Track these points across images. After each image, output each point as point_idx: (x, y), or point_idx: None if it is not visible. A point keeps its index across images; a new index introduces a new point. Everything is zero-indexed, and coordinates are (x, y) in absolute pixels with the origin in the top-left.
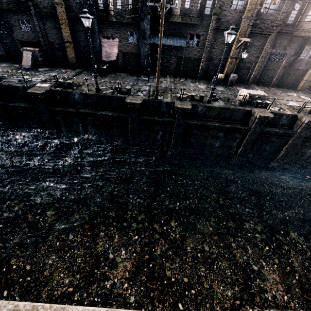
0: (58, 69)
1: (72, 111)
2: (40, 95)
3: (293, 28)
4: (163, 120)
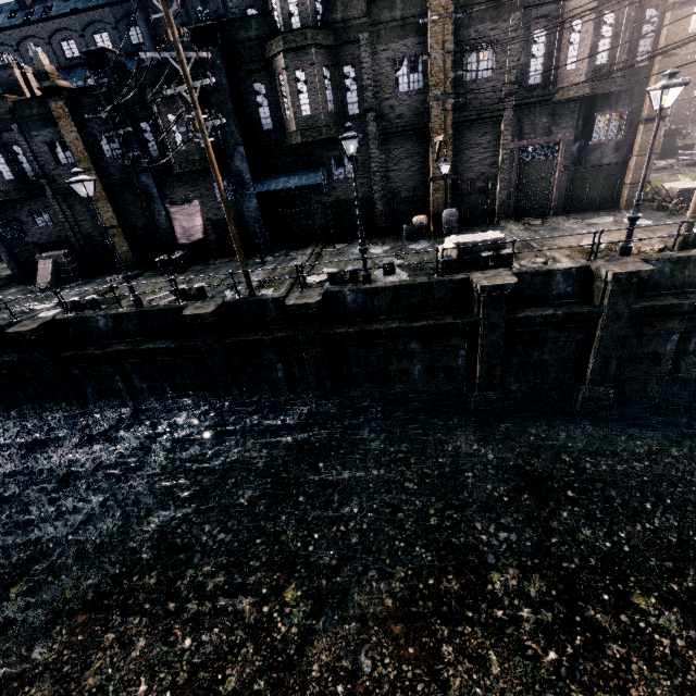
0: (101, 278)
1: (94, 352)
2: (29, 335)
3: (547, 91)
4: (272, 337)
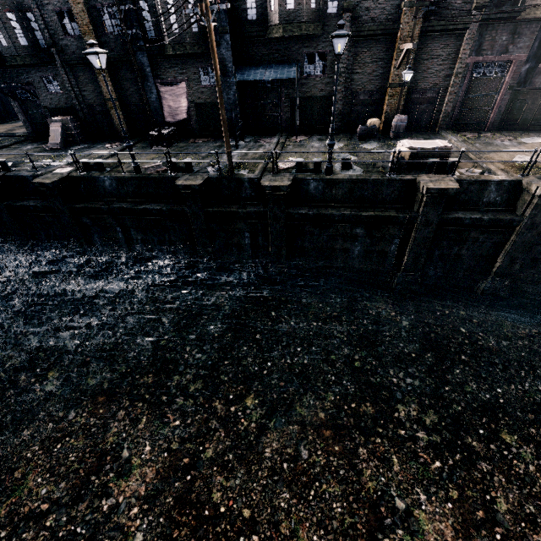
0: (101, 145)
1: (101, 207)
2: (51, 187)
3: (516, 7)
4: (246, 211)
